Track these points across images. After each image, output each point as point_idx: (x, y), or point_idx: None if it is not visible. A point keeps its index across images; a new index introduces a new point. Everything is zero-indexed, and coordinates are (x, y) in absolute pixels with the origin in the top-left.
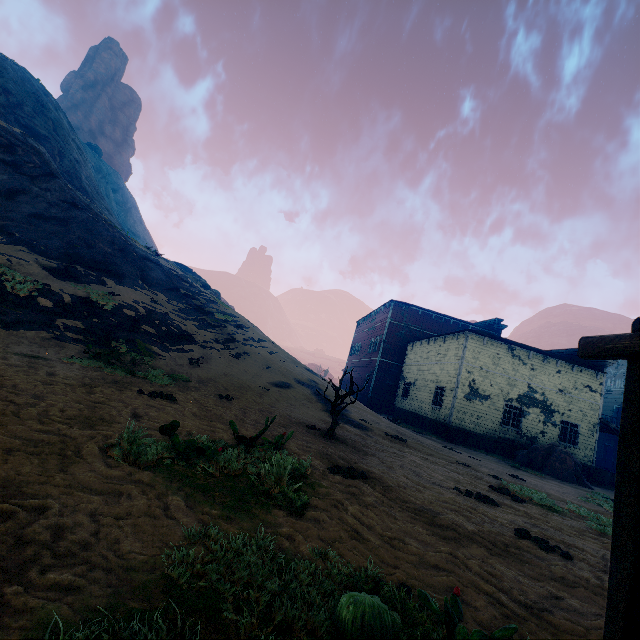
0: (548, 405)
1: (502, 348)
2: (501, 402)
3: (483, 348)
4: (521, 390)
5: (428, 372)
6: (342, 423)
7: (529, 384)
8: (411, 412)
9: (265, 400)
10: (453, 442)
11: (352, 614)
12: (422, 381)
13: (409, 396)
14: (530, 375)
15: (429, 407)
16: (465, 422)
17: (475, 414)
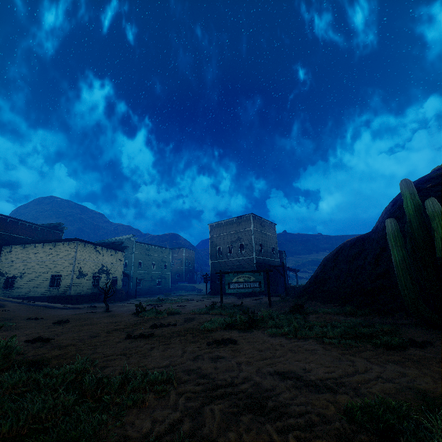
0: (108, 271)
1: (92, 247)
2: (92, 275)
3: (85, 249)
4: (99, 267)
5: (40, 267)
6: (73, 309)
7: (102, 263)
8: (24, 297)
9: (34, 314)
10: (72, 304)
11: (210, 307)
12: (33, 274)
13: (16, 286)
14: (102, 259)
15: (46, 289)
16: (77, 291)
17: (82, 285)
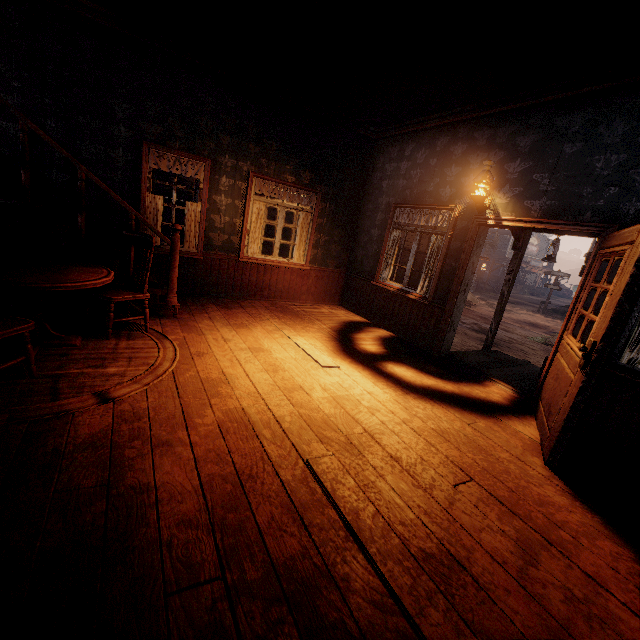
0: None
1: None
2: None
3: None
4: None
5: None
6: None
7: None
8: None
9: None
10: None
11: None
12: None
13: None
14: None
15: None
16: None
17: None
